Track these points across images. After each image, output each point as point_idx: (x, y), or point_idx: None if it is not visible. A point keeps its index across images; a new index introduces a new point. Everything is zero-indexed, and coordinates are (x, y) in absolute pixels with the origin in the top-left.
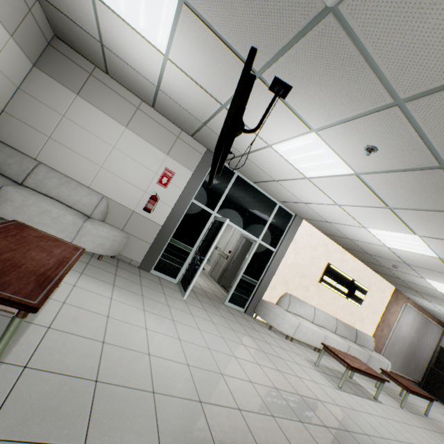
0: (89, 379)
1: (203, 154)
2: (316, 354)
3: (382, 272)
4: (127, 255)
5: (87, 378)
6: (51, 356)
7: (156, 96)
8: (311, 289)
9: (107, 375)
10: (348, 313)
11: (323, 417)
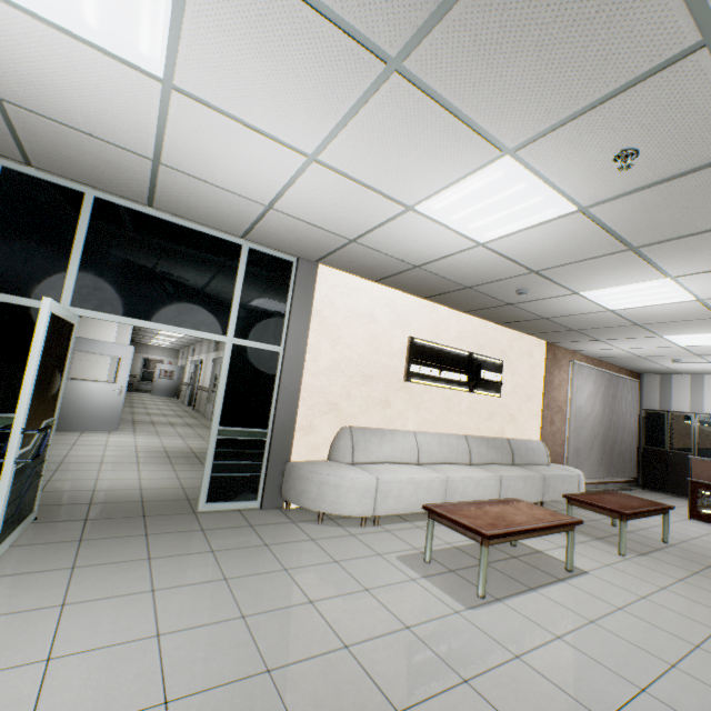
0: None
1: None
2: (437, 528)
3: (512, 319)
4: None
5: None
6: None
7: None
8: (395, 401)
9: None
10: (484, 417)
11: None
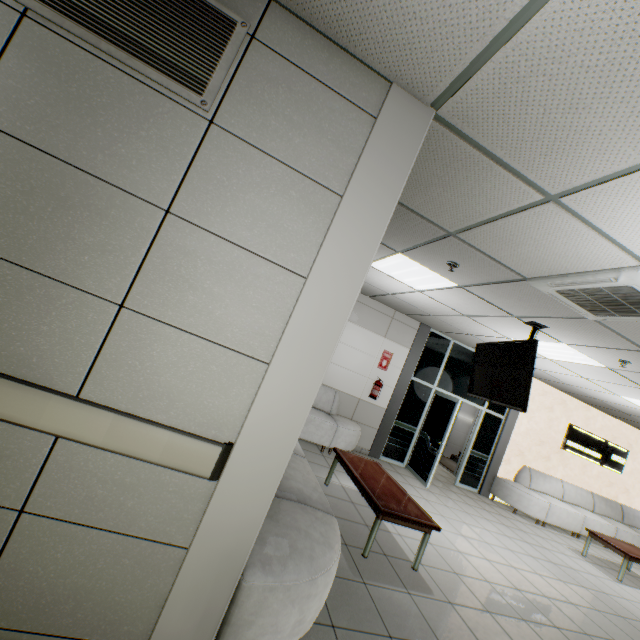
0: (452, 572)
1: (417, 328)
2: (576, 541)
3: None
4: (357, 444)
5: (450, 571)
6: (422, 556)
7: (381, 295)
8: (552, 458)
9: (456, 569)
10: (606, 483)
11: (615, 608)
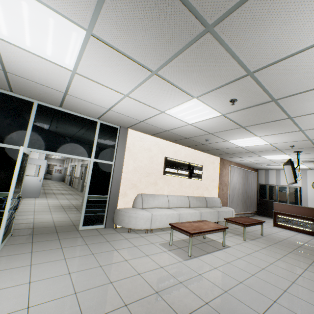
0: None
1: None
2: (175, 233)
3: (205, 149)
4: None
5: None
6: None
7: None
8: (159, 183)
9: None
10: (195, 188)
11: None
